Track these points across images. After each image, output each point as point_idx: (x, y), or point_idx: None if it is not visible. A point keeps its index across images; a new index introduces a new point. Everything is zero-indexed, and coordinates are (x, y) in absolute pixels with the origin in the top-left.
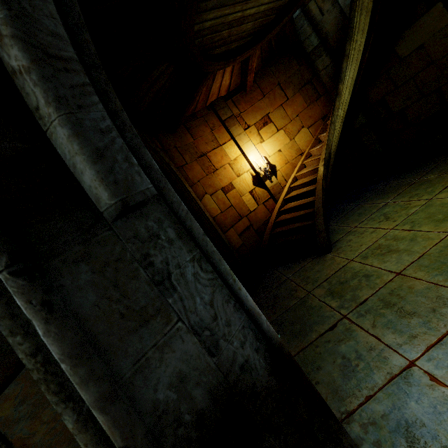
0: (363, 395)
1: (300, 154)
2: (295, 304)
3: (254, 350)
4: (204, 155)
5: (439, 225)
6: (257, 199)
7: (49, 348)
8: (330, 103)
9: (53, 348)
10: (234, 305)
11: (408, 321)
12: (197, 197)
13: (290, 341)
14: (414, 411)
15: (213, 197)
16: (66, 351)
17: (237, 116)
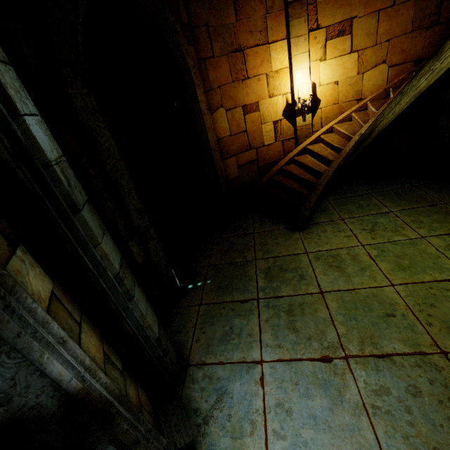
0: (220, 359)
1: (358, 99)
2: (238, 263)
3: (50, 397)
4: (240, 49)
5: (394, 271)
6: (277, 134)
7: None
8: (441, 42)
9: None
10: (39, 375)
11: (288, 334)
12: (207, 110)
13: (212, 291)
14: (234, 388)
15: (229, 114)
16: None
17: (311, 2)
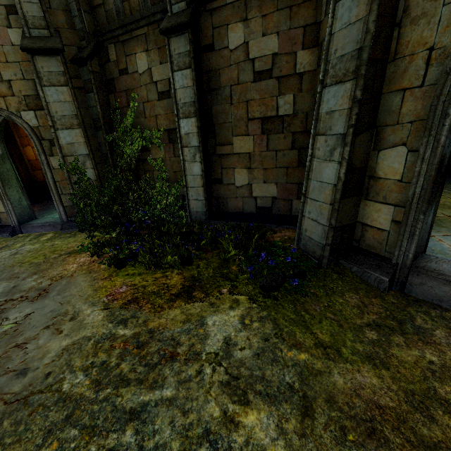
0: None
1: None
2: None
3: (447, 157)
4: None
5: None
6: None
7: (446, 122)
8: None
9: (449, 122)
10: None
11: (440, 228)
12: None
13: None
14: None
15: None
16: (450, 124)
17: None
